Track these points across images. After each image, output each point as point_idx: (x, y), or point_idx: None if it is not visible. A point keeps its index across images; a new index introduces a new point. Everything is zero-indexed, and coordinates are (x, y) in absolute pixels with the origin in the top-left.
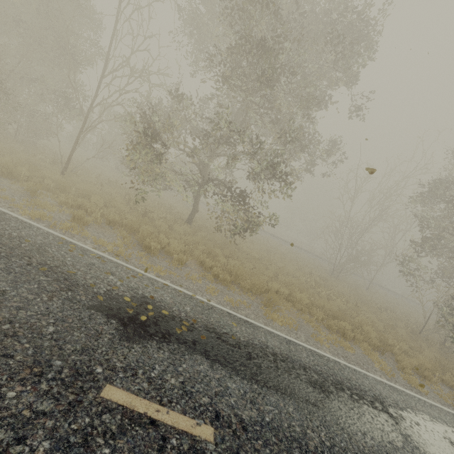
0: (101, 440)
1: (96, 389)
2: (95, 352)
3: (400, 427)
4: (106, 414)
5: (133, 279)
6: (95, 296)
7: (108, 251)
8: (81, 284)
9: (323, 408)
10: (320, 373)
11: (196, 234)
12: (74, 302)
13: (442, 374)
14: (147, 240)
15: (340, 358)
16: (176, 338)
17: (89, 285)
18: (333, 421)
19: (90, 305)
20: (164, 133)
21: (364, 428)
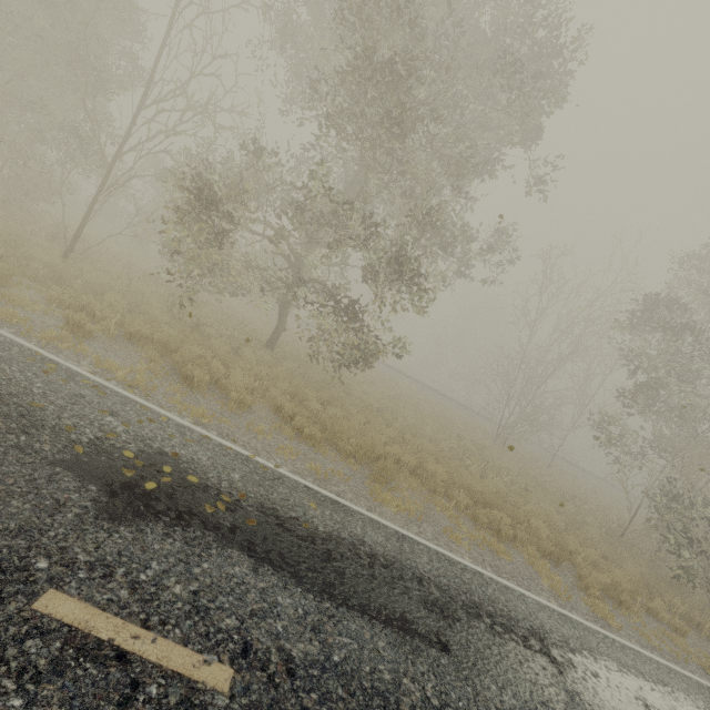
0: (10, 684)
1: (28, 595)
2: (43, 536)
3: (565, 679)
4: (35, 639)
5: (148, 424)
6: (70, 445)
7: (116, 379)
8: (50, 426)
9: (438, 644)
10: (445, 589)
11: (278, 365)
12: (26, 452)
13: (648, 600)
14: (190, 366)
15: (485, 568)
16: (202, 521)
17: (63, 428)
18: (453, 666)
19: (56, 459)
20: (229, 199)
21: (504, 679)
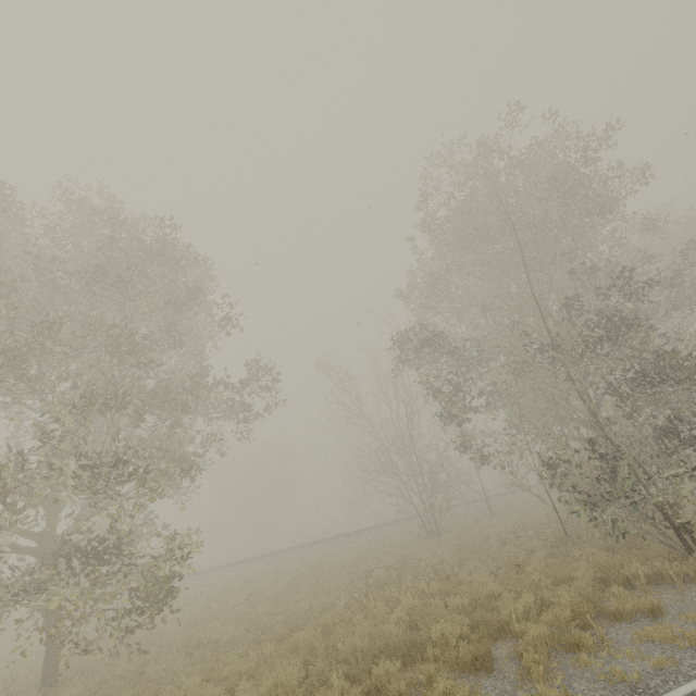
0: None
1: None
2: None
3: None
4: None
5: None
6: None
7: None
8: None
9: None
10: None
11: None
12: None
13: (604, 604)
14: None
15: None
16: None
17: None
18: None
19: None
20: None
21: None
